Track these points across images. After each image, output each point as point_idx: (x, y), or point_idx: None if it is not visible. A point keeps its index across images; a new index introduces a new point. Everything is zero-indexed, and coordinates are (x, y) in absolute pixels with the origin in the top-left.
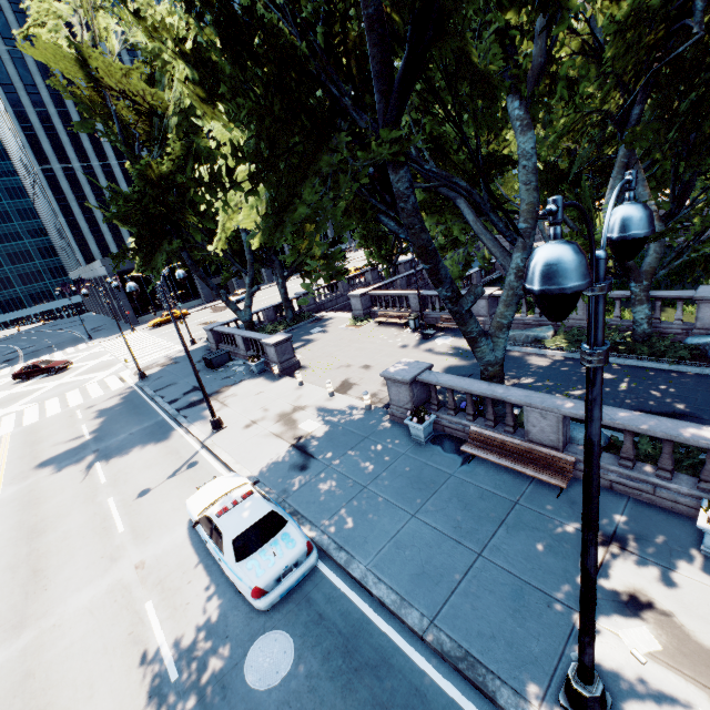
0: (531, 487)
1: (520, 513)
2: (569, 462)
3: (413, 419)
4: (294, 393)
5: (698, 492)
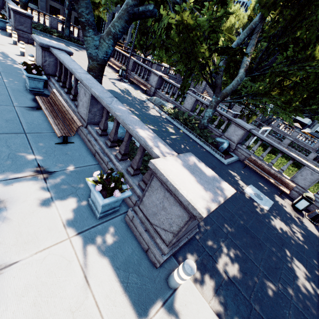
0: (51, 134)
1: (16, 137)
2: (77, 125)
3: (23, 66)
4: (2, 42)
5: (124, 171)
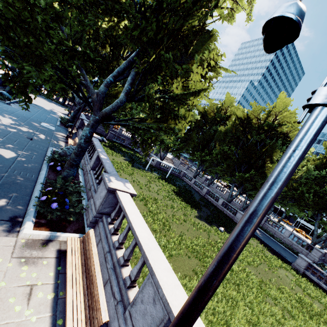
0: None
1: None
2: None
3: None
4: None
5: None
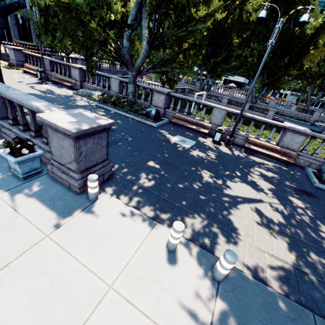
0: None
1: None
2: None
3: None
4: None
5: (40, 143)
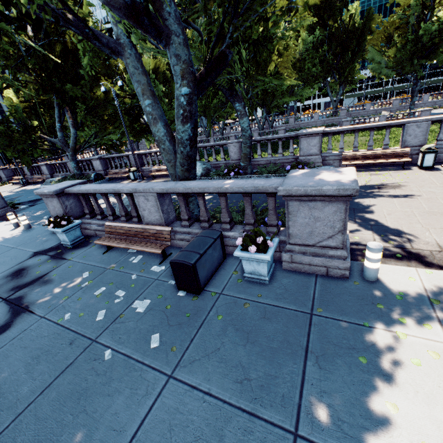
0: None
1: None
2: None
3: None
4: None
5: None
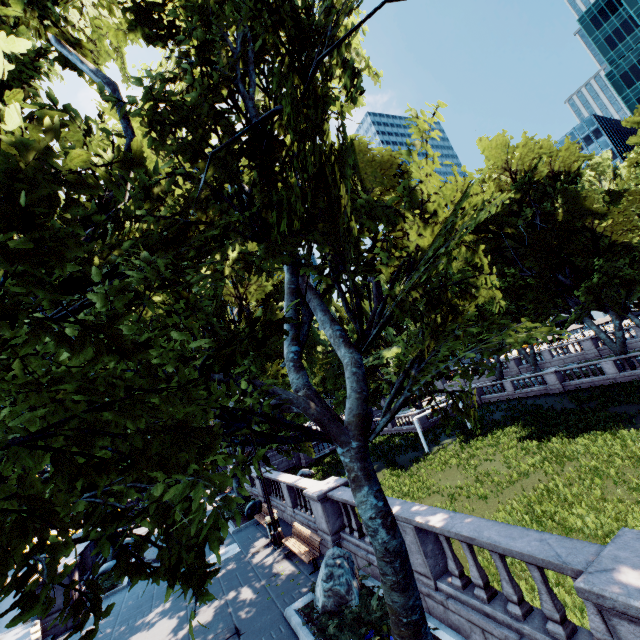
0: None
1: None
2: None
3: None
4: None
5: None
